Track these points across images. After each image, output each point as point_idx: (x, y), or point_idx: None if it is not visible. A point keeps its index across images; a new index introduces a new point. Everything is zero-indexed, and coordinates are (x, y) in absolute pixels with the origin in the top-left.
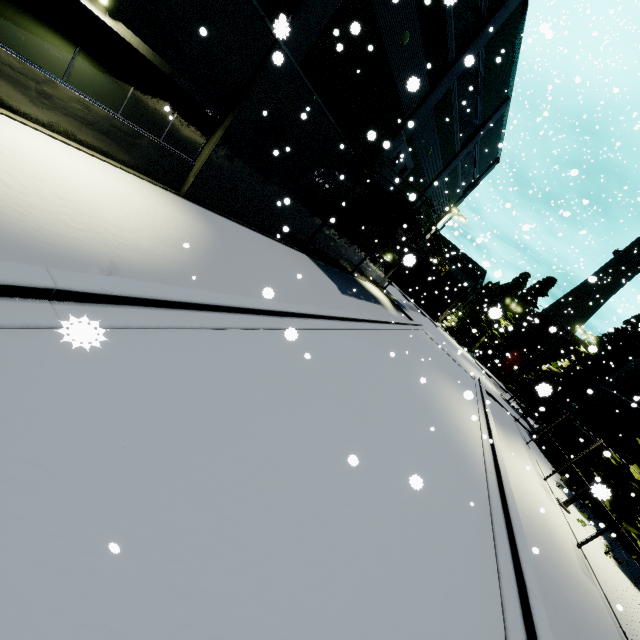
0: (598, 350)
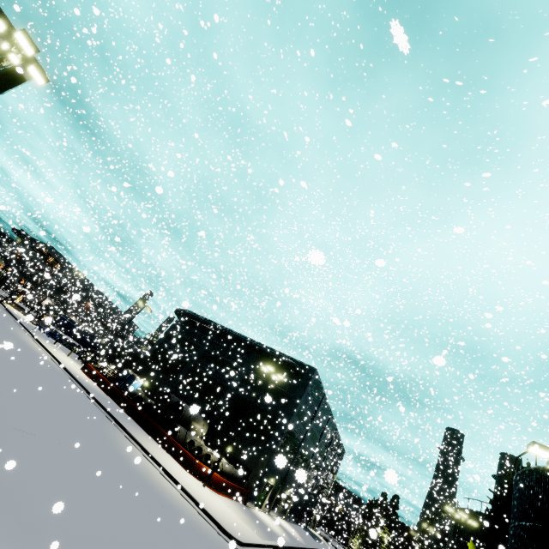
0: (422, 543)
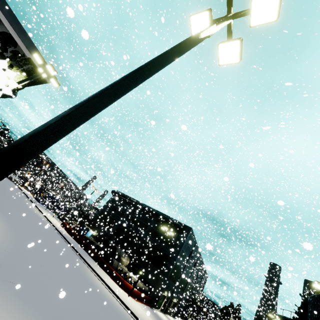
0: None
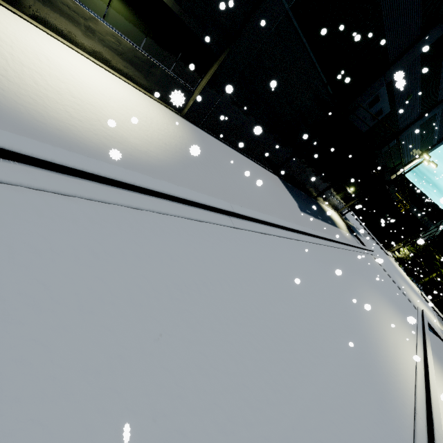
0: None
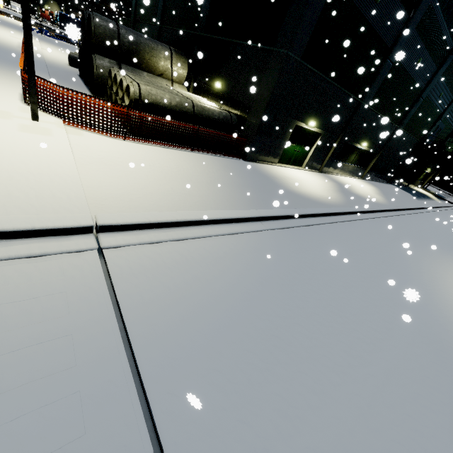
0: None
